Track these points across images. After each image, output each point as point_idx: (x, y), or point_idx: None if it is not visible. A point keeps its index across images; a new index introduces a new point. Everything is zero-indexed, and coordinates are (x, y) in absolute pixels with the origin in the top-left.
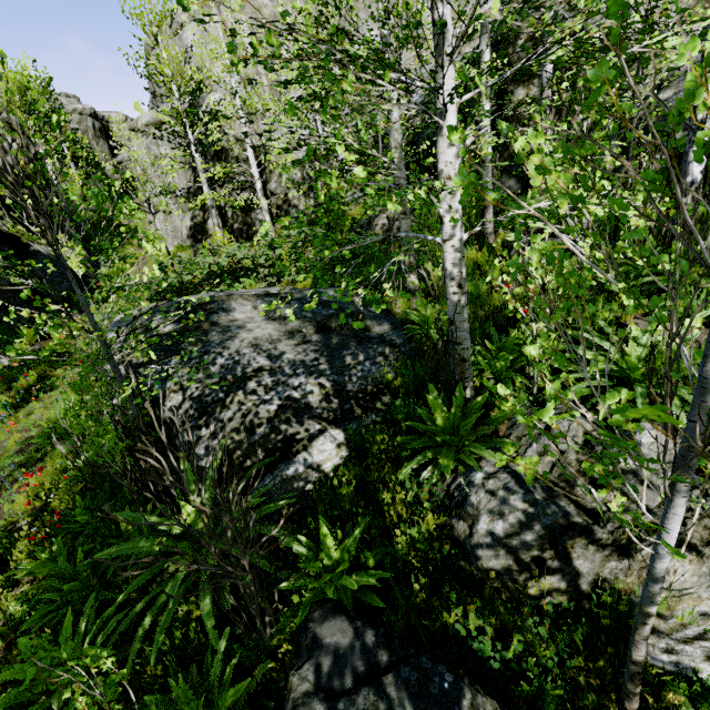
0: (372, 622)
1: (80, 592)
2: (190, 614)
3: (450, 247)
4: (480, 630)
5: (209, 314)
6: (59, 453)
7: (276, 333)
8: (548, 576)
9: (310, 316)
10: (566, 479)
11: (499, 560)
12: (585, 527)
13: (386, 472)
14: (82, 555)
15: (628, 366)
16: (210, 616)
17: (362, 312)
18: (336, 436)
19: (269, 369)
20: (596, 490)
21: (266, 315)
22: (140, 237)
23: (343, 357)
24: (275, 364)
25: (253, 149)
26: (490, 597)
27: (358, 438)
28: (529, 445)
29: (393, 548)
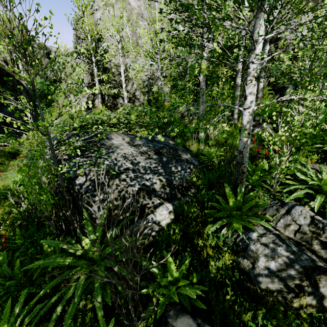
0: (207, 320)
1: (15, 287)
2: (86, 306)
3: (248, 113)
4: (263, 326)
5: (100, 139)
6: (7, 204)
7: (135, 152)
8: (305, 296)
9: (151, 146)
10: (305, 240)
11: (274, 285)
12: (326, 269)
13: (198, 228)
14: (19, 263)
15: (323, 184)
16: (100, 309)
17: (176, 147)
18: (168, 207)
19: (132, 169)
20: (326, 248)
21: (129, 143)
22: (59, 104)
23: (170, 167)
24: (135, 167)
25: (160, 42)
26: (270, 306)
27: (181, 209)
28: (278, 220)
29: (208, 272)
